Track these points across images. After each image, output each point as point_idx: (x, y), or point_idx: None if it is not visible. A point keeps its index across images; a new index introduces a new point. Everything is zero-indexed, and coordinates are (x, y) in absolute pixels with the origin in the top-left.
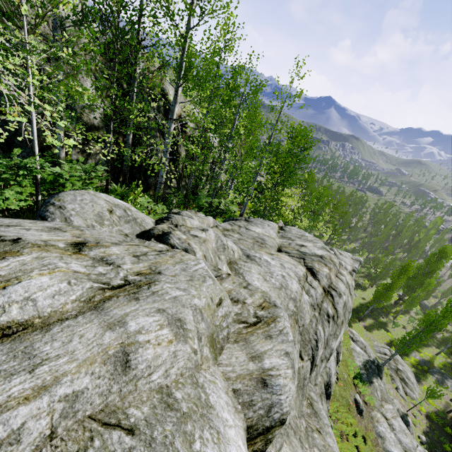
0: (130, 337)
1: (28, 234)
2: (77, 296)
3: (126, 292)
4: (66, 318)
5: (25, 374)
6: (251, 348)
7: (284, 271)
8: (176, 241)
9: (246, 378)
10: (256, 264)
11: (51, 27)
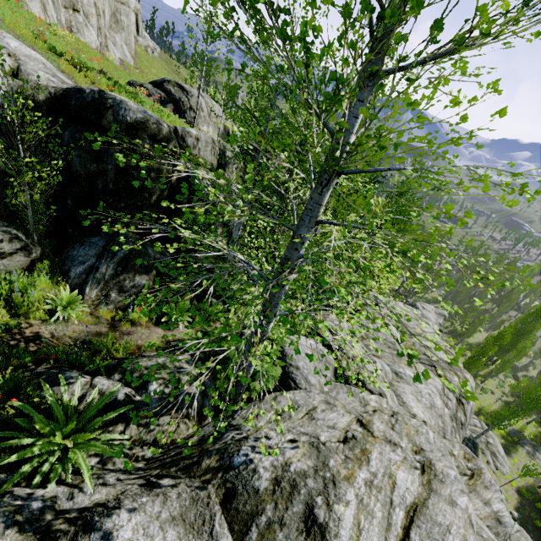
0: (467, 512)
1: (334, 419)
2: (418, 482)
3: (431, 474)
4: (426, 498)
5: (449, 534)
6: (481, 496)
7: (428, 388)
8: (371, 386)
9: (489, 518)
10: (406, 383)
11: (216, 156)
